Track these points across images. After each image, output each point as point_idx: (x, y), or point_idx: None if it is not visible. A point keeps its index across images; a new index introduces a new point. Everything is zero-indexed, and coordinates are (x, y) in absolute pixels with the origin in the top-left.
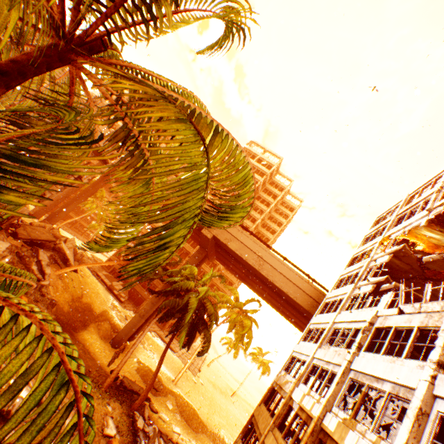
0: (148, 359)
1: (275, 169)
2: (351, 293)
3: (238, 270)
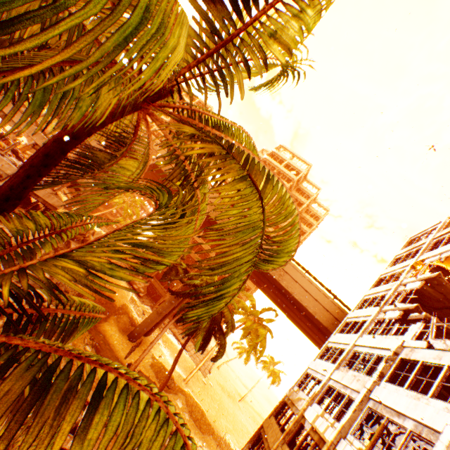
0: (162, 355)
1: (302, 176)
2: (375, 317)
3: (257, 277)
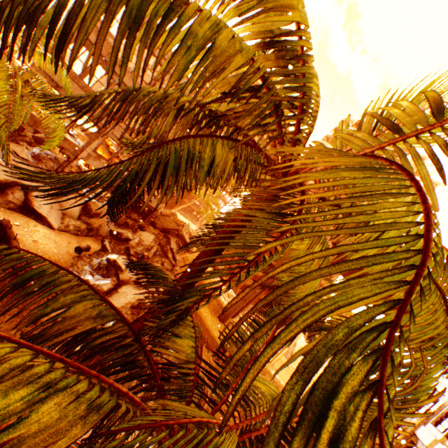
0: None
1: None
2: None
3: None
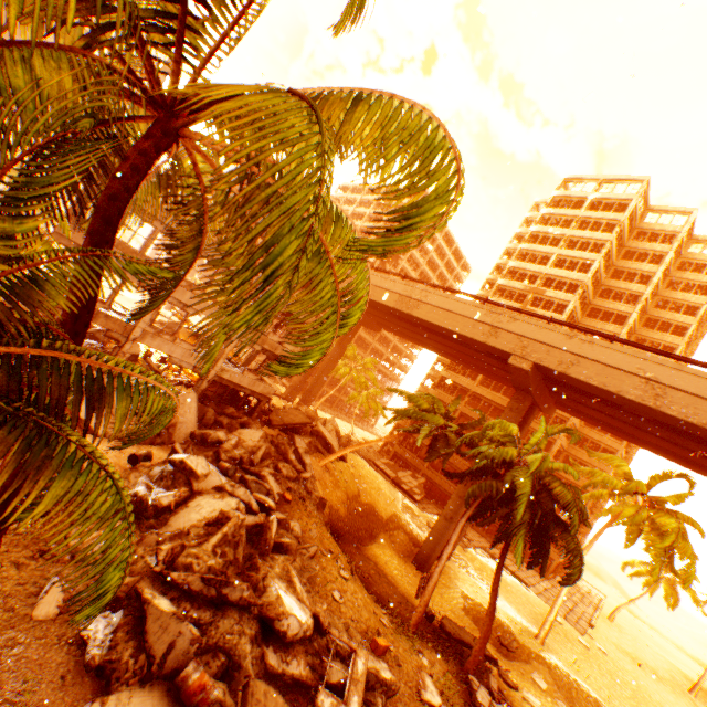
0: (479, 592)
1: (636, 206)
2: None
3: (610, 418)
